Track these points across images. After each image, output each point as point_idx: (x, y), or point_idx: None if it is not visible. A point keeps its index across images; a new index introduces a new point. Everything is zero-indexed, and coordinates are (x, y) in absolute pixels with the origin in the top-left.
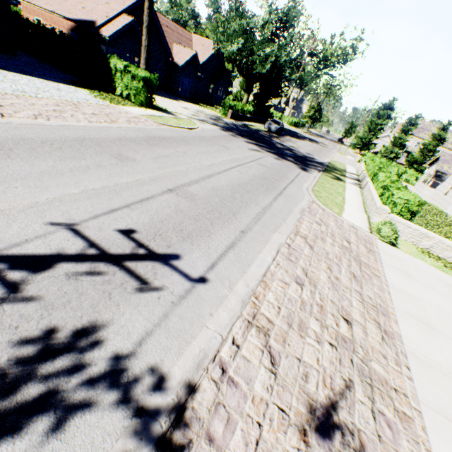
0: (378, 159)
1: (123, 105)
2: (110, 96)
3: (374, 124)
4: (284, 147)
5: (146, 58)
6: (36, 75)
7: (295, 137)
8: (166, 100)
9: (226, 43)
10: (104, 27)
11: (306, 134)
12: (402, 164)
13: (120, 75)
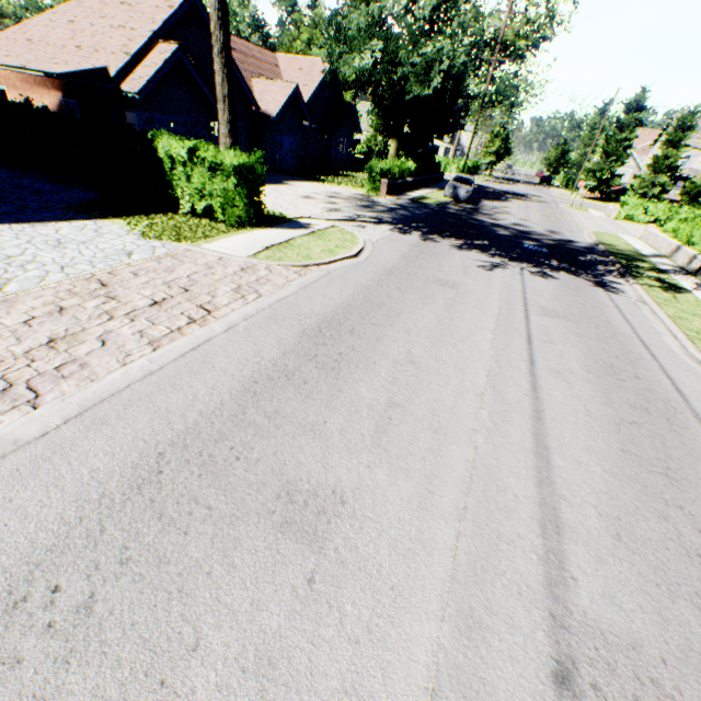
0: (652, 206)
1: (204, 238)
2: (171, 220)
3: (614, 142)
4: (512, 232)
5: (230, 122)
6: (4, 214)
7: (492, 197)
8: (267, 190)
9: (347, 55)
10: (126, 76)
11: (494, 184)
12: (671, 199)
13: (182, 171)
